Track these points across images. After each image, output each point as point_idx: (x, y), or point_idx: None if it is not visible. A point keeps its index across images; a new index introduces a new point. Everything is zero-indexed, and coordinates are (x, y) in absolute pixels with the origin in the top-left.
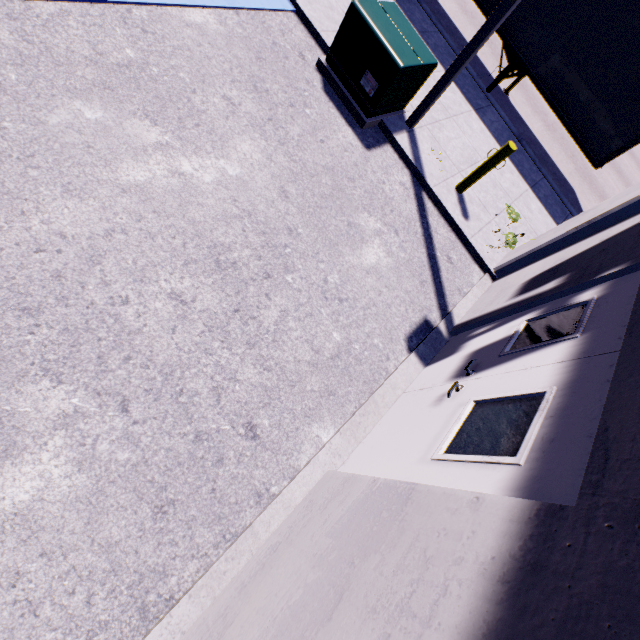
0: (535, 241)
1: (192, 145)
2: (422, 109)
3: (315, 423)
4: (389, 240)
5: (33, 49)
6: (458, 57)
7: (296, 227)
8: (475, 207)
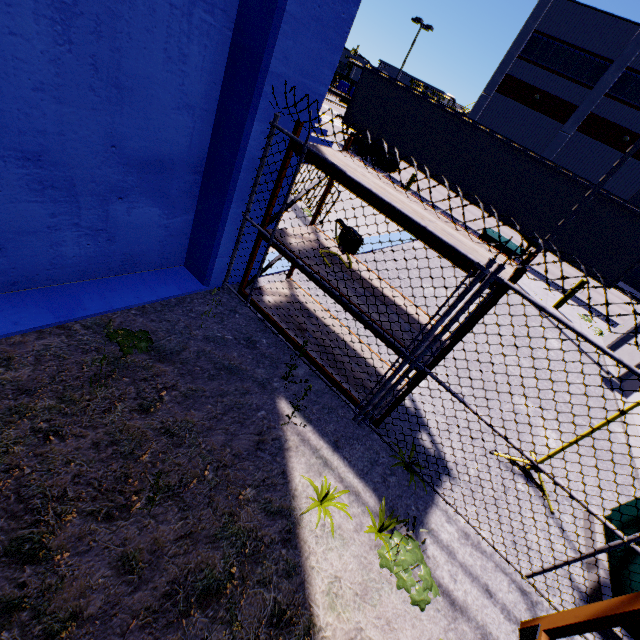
0: (622, 327)
1: None
2: None
3: (611, 424)
4: (552, 335)
5: (398, 266)
6: (539, 246)
7: (519, 330)
8: (568, 316)
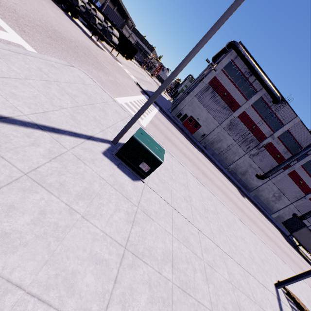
0: None
1: None
2: None
3: None
4: None
5: None
6: None
7: None
8: None
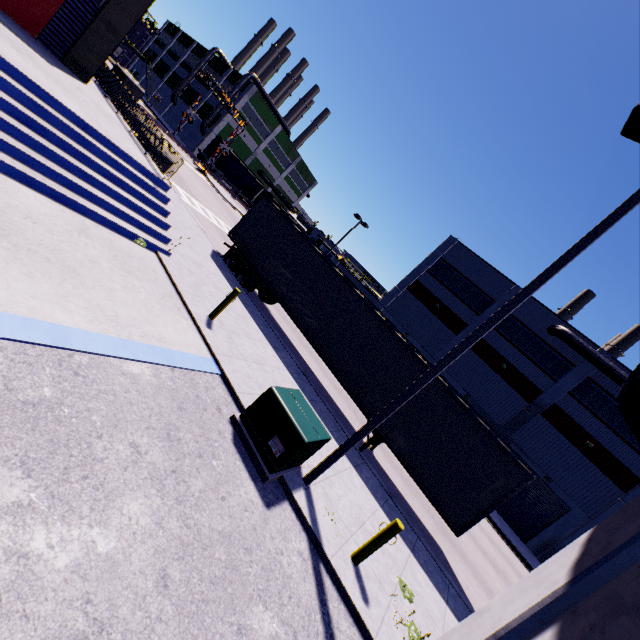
0: None
1: (65, 505)
2: (318, 471)
3: None
4: None
5: None
6: (348, 439)
7: None
8: (372, 583)
